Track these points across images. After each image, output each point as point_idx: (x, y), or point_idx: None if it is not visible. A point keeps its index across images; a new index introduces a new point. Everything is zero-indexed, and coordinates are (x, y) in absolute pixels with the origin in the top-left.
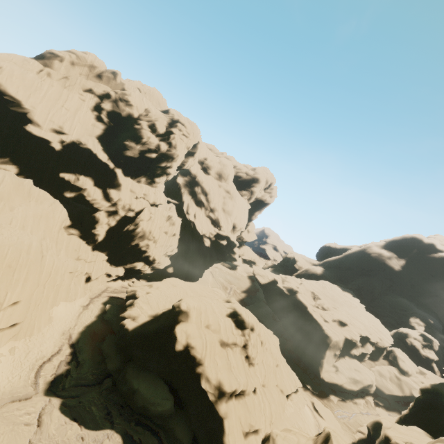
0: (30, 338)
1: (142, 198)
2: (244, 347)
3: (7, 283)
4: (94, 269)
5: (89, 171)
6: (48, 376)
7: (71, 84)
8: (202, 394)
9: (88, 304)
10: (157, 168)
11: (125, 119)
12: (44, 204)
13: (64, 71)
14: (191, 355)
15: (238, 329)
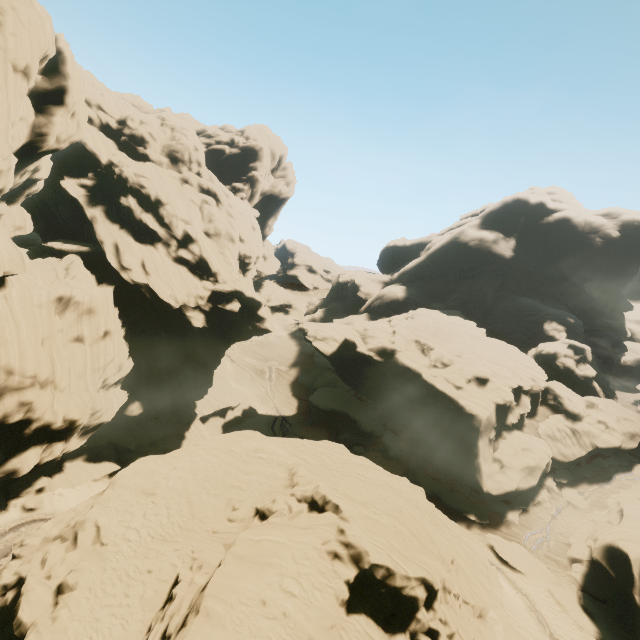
0: None
1: None
2: None
3: None
4: None
5: None
6: None
7: None
8: None
9: None
10: None
11: None
12: None
13: None
14: None
15: (395, 632)
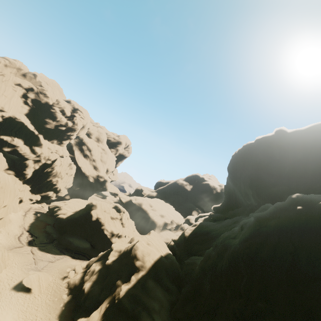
0: (5, 228)
1: (55, 152)
2: (121, 220)
3: (3, 195)
4: (24, 195)
5: (20, 135)
6: (25, 241)
7: (6, 79)
8: (103, 239)
9: (25, 214)
10: (65, 135)
11: (43, 104)
12: None
13: (0, 70)
14: (99, 221)
15: (118, 212)
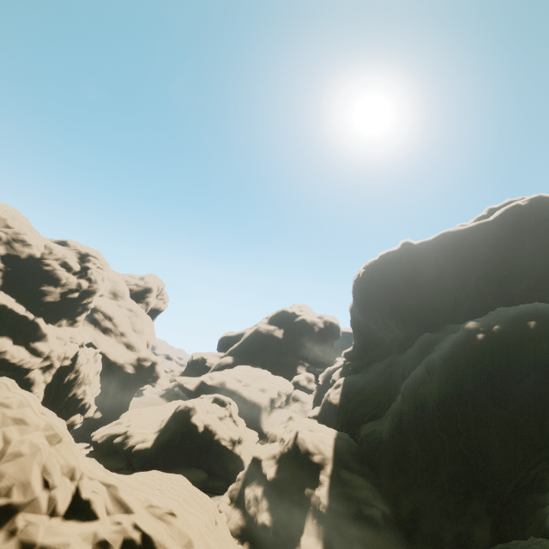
0: None
1: (69, 342)
2: (230, 416)
3: None
4: None
5: (1, 330)
6: None
7: None
8: (220, 455)
9: None
10: (79, 307)
11: (23, 261)
12: None
13: None
14: (209, 430)
15: (223, 407)
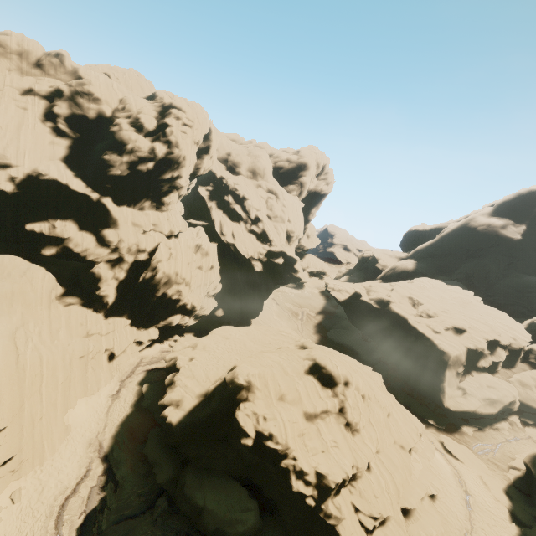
0: (42, 467)
1: (152, 230)
2: (340, 412)
3: None
4: (114, 342)
5: (66, 212)
6: (74, 519)
7: None
8: (295, 492)
9: (118, 391)
10: (161, 184)
11: (95, 123)
12: (14, 275)
13: None
14: (266, 449)
15: (326, 388)
